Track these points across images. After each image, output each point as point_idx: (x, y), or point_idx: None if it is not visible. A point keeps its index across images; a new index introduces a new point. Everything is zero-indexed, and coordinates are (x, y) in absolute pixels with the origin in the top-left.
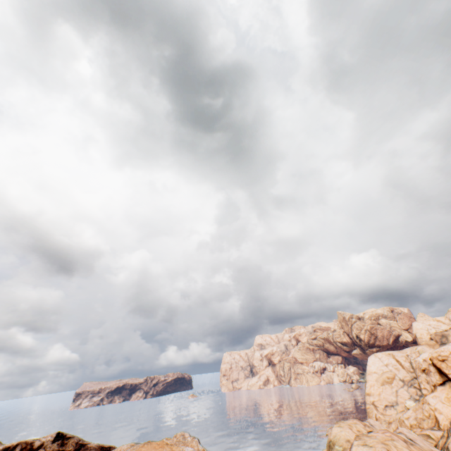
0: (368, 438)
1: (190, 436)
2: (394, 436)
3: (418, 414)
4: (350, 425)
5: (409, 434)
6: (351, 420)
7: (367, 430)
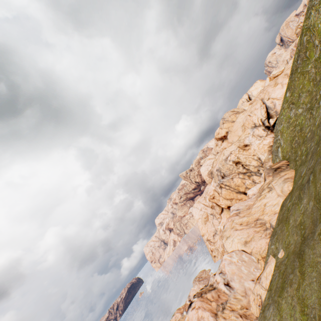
0: None
1: None
2: None
3: (221, 242)
4: None
5: None
6: (175, 314)
7: None
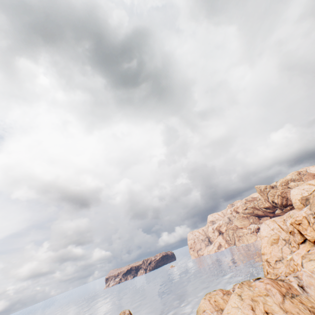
0: None
1: (126, 313)
2: None
3: (286, 270)
4: (210, 297)
5: None
6: (217, 290)
7: (223, 299)
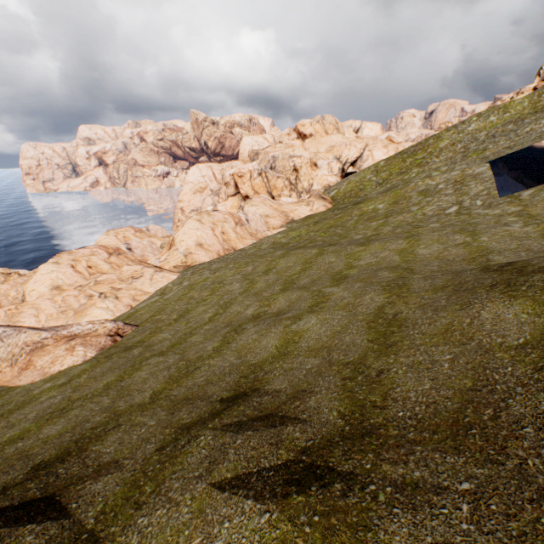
0: (66, 256)
1: None
2: (102, 251)
3: None
4: (118, 234)
5: (137, 244)
6: (126, 228)
7: (136, 236)
